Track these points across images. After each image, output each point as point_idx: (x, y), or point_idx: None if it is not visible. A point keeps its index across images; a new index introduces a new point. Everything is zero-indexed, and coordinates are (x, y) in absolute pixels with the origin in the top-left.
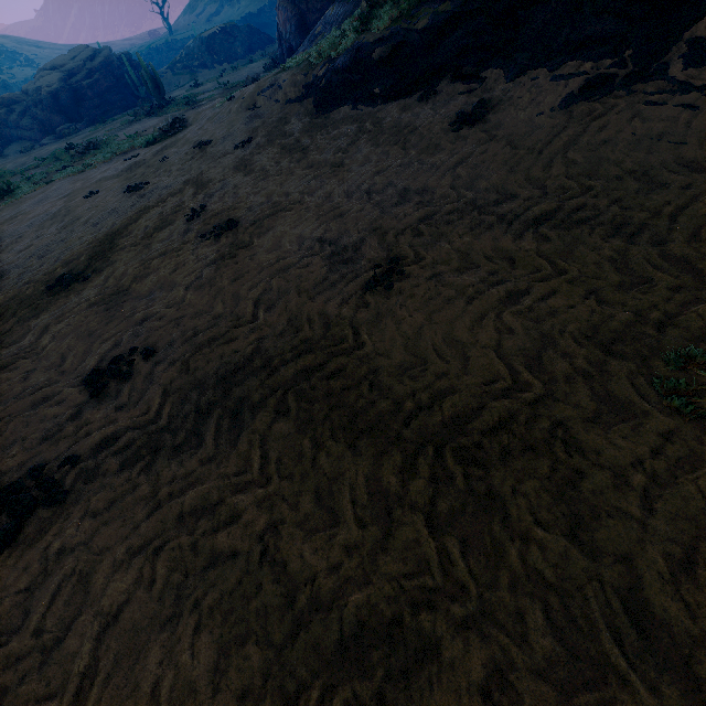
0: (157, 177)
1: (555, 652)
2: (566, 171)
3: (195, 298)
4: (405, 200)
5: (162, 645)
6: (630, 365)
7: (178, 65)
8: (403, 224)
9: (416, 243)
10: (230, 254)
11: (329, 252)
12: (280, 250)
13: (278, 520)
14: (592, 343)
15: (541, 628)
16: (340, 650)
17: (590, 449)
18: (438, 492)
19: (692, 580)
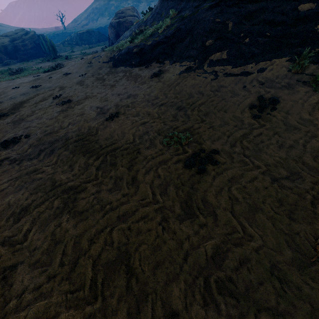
0: (45, 84)
1: (113, 187)
2: (174, 92)
3: (49, 122)
4: (129, 97)
5: (14, 195)
6: (161, 137)
7: (66, 42)
8: (125, 104)
9: (126, 109)
10: (65, 110)
11: (99, 110)
12: (83, 109)
13: (56, 171)
14: (156, 133)
15: (112, 183)
16: (63, 192)
17: (142, 153)
18: (102, 163)
19: (148, 173)
